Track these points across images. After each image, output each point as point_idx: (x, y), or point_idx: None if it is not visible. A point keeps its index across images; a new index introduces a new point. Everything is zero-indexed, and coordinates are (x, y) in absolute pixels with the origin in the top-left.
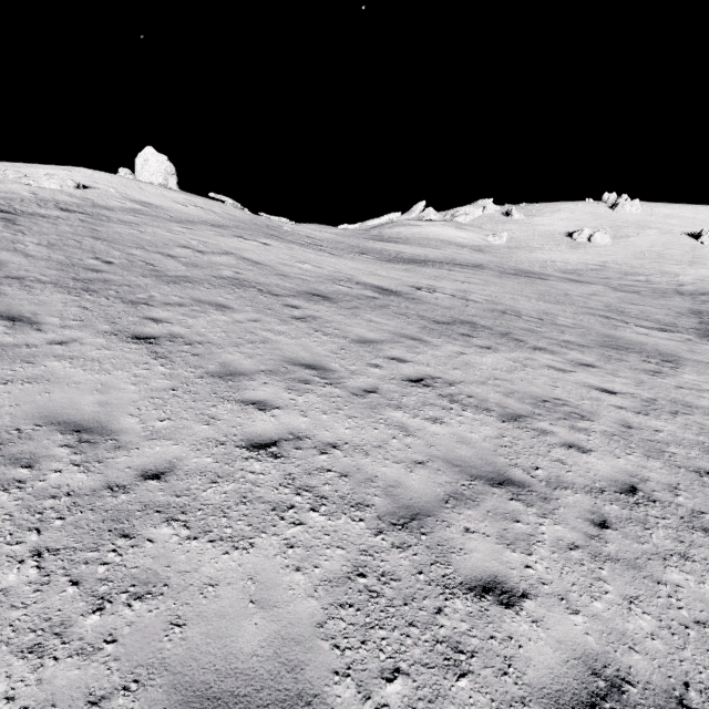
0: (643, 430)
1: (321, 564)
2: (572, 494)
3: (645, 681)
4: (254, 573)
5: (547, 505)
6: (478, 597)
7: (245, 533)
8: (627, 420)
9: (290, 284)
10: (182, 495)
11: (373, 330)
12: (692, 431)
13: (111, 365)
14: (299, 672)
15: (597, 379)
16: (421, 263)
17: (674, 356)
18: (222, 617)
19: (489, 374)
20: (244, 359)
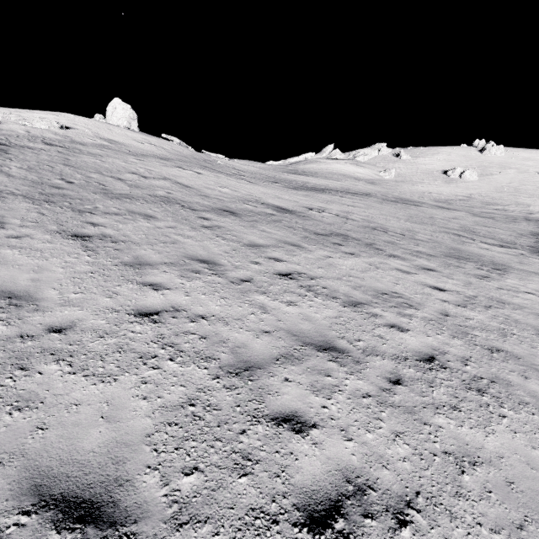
0: (457, 318)
1: (164, 396)
2: (380, 360)
3: (385, 489)
4: (110, 398)
5: (357, 366)
6: (276, 425)
7: (113, 372)
8: (447, 310)
9: (208, 202)
10: (74, 344)
11: (263, 238)
12: (498, 320)
13: (50, 254)
14: (121, 465)
15: (433, 280)
16: (320, 190)
17: (504, 265)
18: (76, 426)
19: (345, 273)
20: (154, 254)
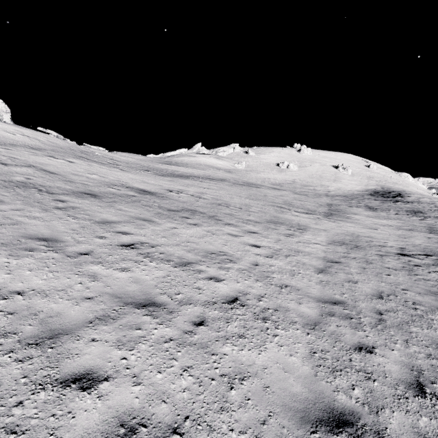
0: (263, 266)
1: None
2: (192, 307)
3: (158, 422)
4: None
5: (169, 316)
6: (64, 387)
7: None
8: (258, 261)
9: (71, 186)
10: None
11: (117, 215)
12: (292, 264)
13: None
14: None
15: (254, 240)
16: (185, 177)
17: (305, 226)
18: None
19: (185, 240)
20: None
